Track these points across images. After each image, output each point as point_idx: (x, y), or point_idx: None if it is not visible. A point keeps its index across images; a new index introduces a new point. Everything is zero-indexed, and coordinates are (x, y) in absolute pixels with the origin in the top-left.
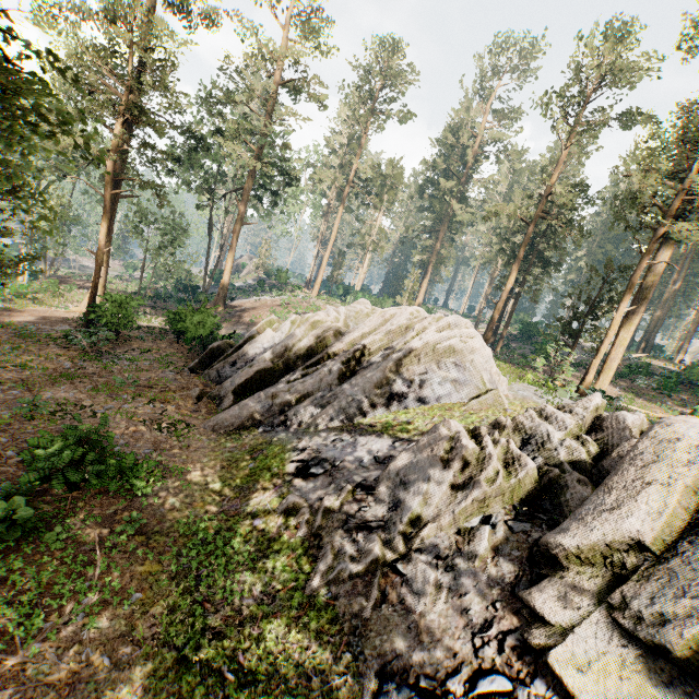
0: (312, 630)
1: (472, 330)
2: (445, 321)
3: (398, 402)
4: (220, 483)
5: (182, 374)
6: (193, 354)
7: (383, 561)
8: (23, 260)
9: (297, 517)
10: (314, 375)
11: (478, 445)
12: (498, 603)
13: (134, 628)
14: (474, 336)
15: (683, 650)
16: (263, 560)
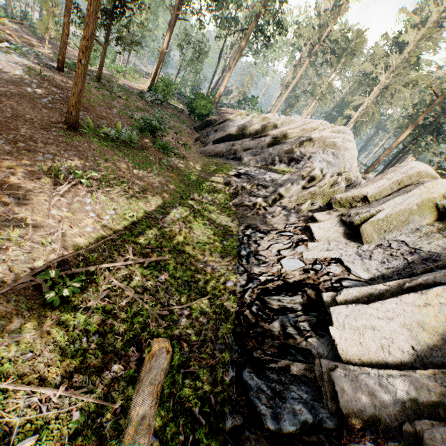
0: (226, 213)
1: (351, 137)
2: (337, 128)
3: (294, 164)
4: (200, 168)
5: (190, 129)
6: (196, 124)
7: (261, 205)
8: (132, 43)
9: (230, 186)
10: (255, 140)
11: (323, 175)
12: (301, 221)
13: (168, 184)
14: (351, 142)
15: (358, 221)
16: (213, 193)
